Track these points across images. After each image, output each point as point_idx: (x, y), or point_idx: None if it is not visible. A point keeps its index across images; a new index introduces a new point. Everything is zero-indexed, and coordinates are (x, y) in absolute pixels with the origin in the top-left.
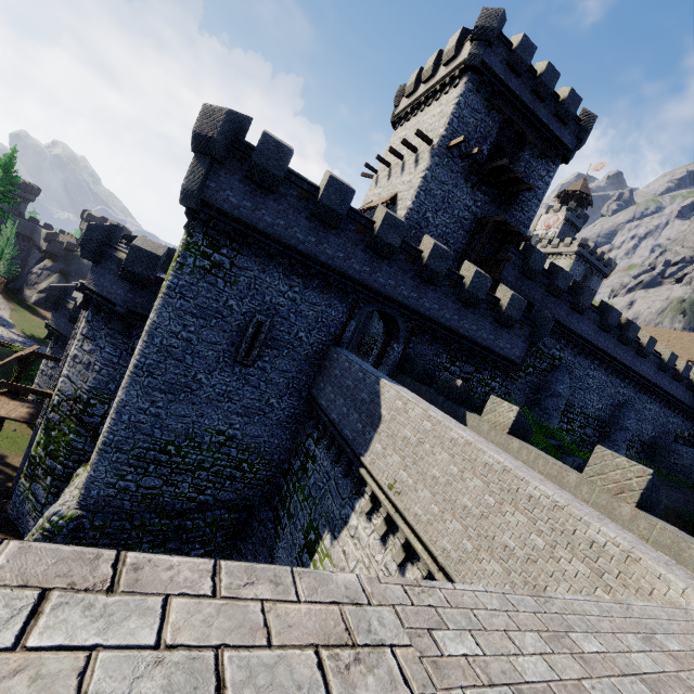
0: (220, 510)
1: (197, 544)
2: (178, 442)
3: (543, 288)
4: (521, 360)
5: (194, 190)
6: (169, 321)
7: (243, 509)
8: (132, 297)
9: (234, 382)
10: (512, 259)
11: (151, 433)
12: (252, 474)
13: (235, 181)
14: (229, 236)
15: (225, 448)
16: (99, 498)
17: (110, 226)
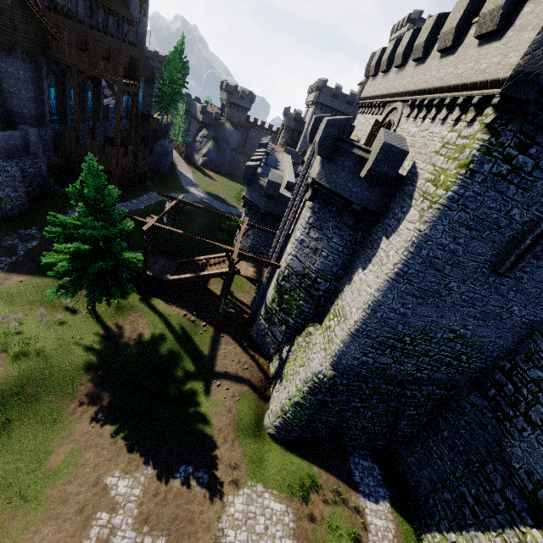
0: (432, 385)
1: (412, 407)
2: (413, 335)
3: None
4: None
5: (542, 72)
6: (441, 234)
7: (450, 387)
8: (368, 195)
9: (483, 290)
10: None
11: (394, 327)
12: (466, 364)
13: None
14: None
15: (451, 343)
16: (346, 365)
17: (345, 119)
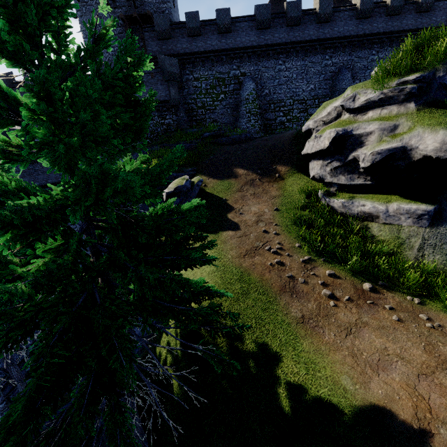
0: None
1: None
2: None
3: (186, 37)
4: (169, 97)
5: None
6: None
7: None
8: None
9: None
10: (147, 36)
11: None
12: None
13: None
14: None
15: None
16: None
17: None
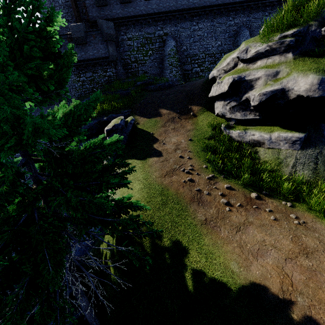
0: None
1: None
2: None
3: (119, 4)
4: (108, 54)
5: None
6: None
7: None
8: None
9: None
10: (88, 3)
11: None
12: None
13: None
14: None
15: None
16: None
17: None
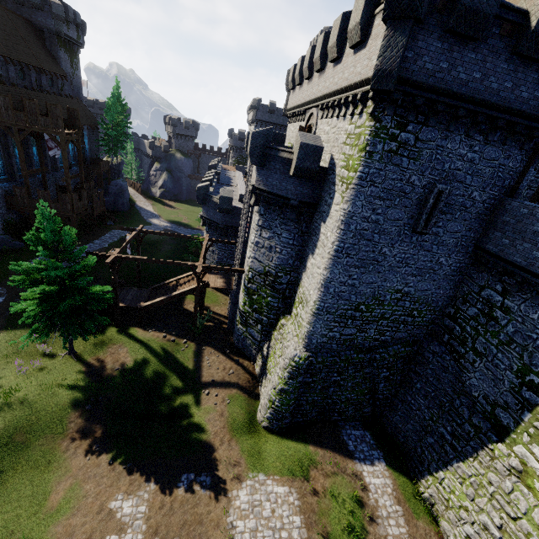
0: (396, 345)
1: (384, 369)
2: (367, 302)
3: None
4: None
5: (393, 68)
6: (361, 208)
7: (412, 343)
8: (301, 190)
9: (411, 249)
10: None
11: (348, 298)
12: (419, 318)
13: (433, 41)
14: (415, 110)
15: (400, 302)
16: (317, 344)
17: (267, 129)
